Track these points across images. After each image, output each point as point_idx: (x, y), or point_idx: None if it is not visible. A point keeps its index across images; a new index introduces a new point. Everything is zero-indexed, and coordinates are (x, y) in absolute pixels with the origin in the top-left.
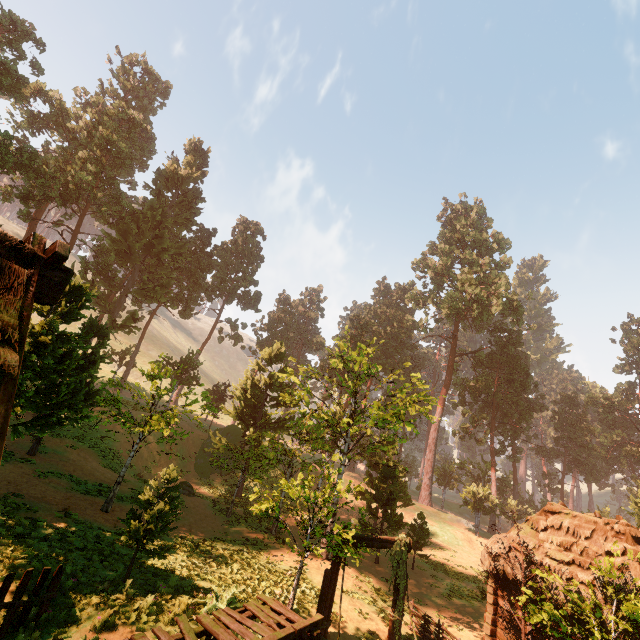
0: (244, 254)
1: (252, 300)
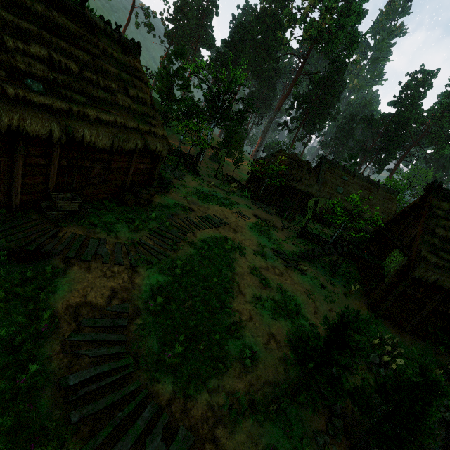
0: None
1: None
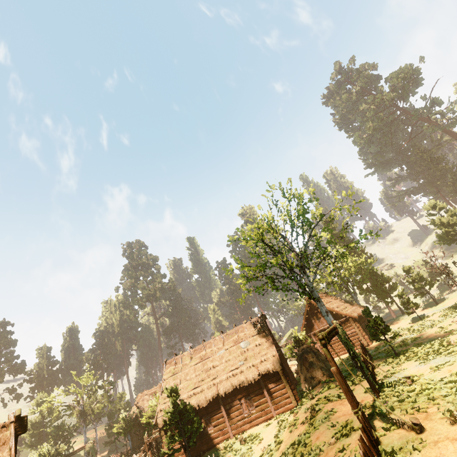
0: (0, 345)
1: (19, 369)
